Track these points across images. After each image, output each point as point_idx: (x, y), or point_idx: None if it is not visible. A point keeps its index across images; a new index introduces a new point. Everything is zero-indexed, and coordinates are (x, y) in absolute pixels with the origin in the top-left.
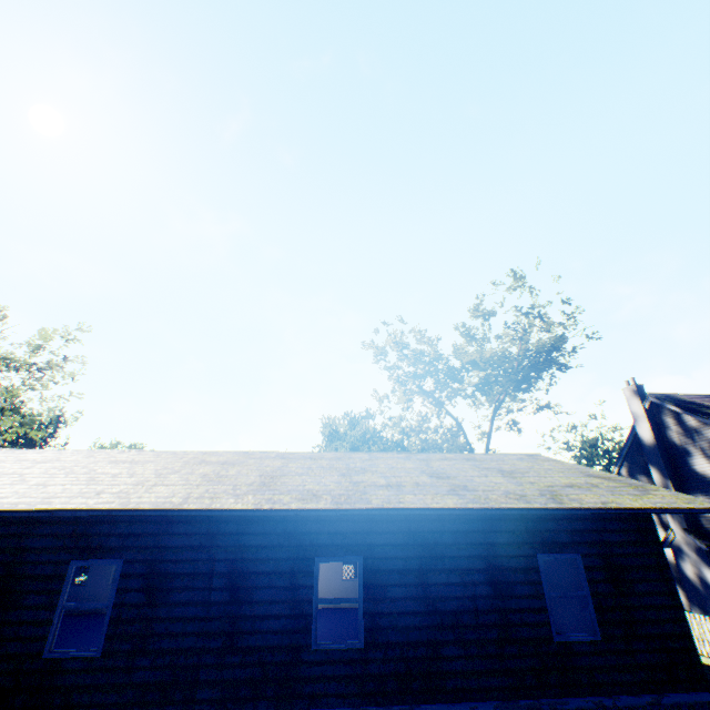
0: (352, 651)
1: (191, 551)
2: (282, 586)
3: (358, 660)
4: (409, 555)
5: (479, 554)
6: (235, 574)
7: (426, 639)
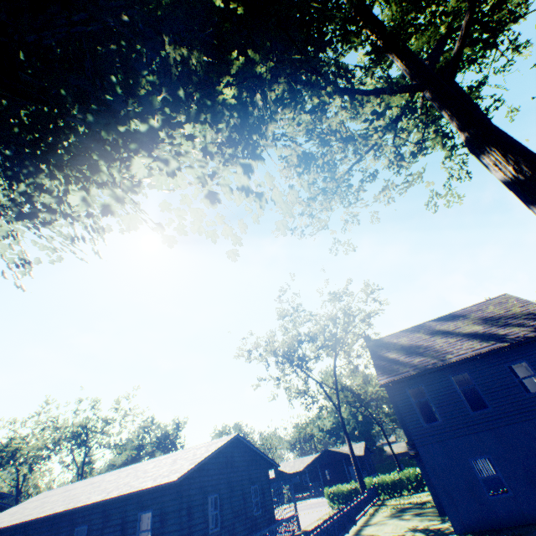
0: None
1: (48, 532)
2: None
3: None
4: (101, 521)
5: (121, 516)
6: None
7: None
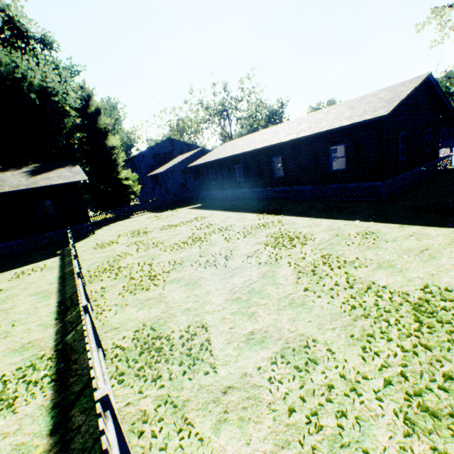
0: (281, 177)
1: (250, 161)
2: (267, 165)
3: (283, 179)
4: (292, 154)
5: (311, 150)
6: (258, 164)
7: (297, 174)
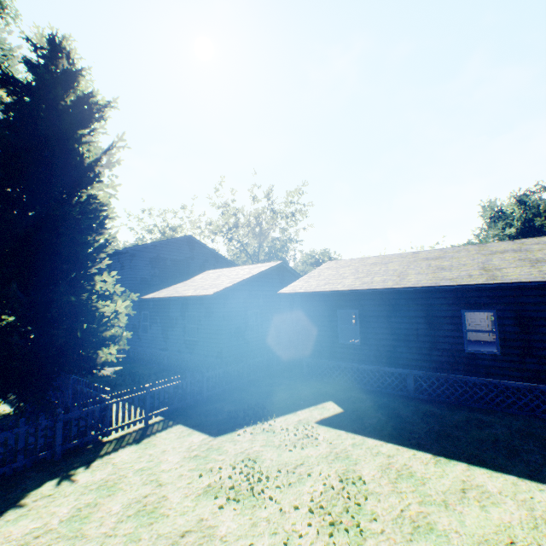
0: None
1: (545, 305)
2: None
3: None
4: None
5: None
6: None
7: None
